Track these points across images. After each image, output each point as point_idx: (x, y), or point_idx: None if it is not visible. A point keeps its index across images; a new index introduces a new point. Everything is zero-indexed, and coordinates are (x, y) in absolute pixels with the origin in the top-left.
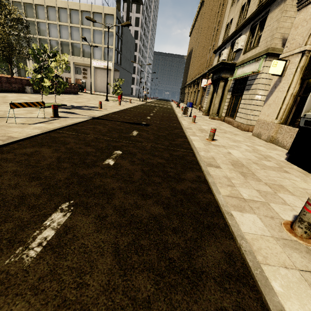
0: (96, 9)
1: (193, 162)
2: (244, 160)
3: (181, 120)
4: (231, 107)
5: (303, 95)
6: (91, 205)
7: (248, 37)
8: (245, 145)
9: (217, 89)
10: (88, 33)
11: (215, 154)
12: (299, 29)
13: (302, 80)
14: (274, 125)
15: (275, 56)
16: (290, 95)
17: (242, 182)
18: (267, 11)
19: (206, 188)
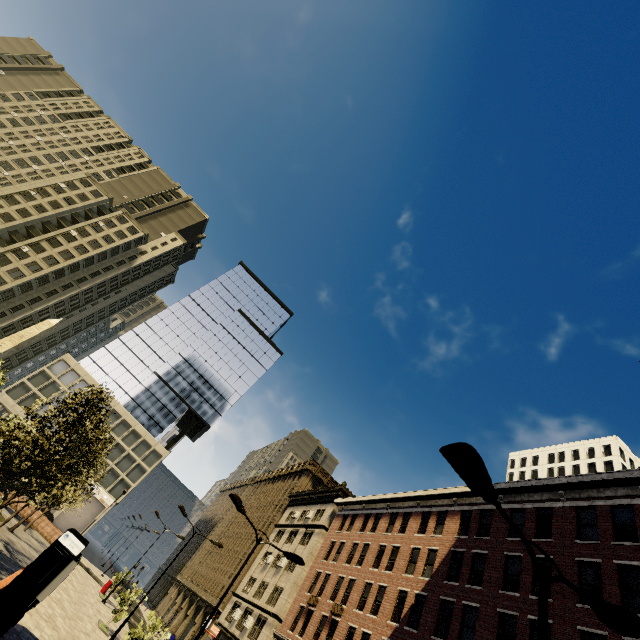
0: (150, 439)
1: None
2: None
3: None
4: None
5: None
6: None
7: (255, 621)
8: None
9: None
10: (120, 451)
11: None
12: None
13: None
14: None
15: None
16: None
17: None
18: (267, 618)
19: None
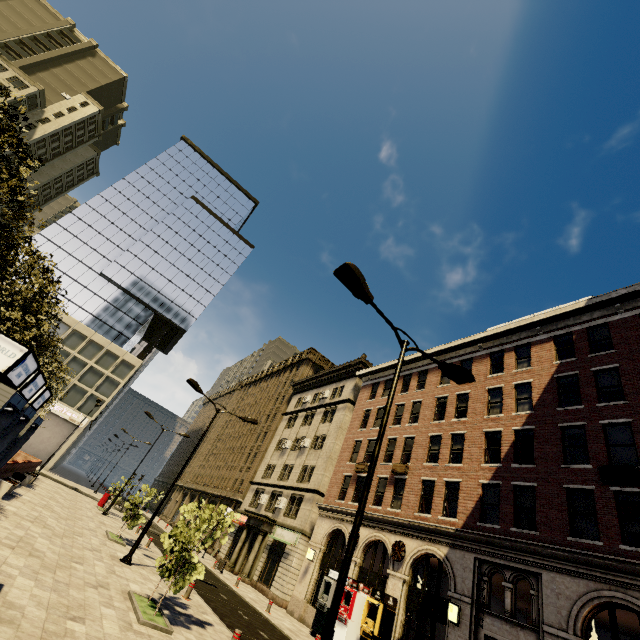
0: (116, 349)
1: (273, 625)
2: (292, 629)
3: (224, 580)
4: (266, 570)
5: (320, 581)
6: (264, 632)
7: (288, 501)
8: (287, 620)
9: (252, 537)
10: (80, 365)
11: (279, 623)
12: (319, 529)
13: (320, 568)
14: (304, 603)
15: (306, 536)
16: (313, 579)
17: (296, 637)
18: (304, 495)
19: (286, 636)
